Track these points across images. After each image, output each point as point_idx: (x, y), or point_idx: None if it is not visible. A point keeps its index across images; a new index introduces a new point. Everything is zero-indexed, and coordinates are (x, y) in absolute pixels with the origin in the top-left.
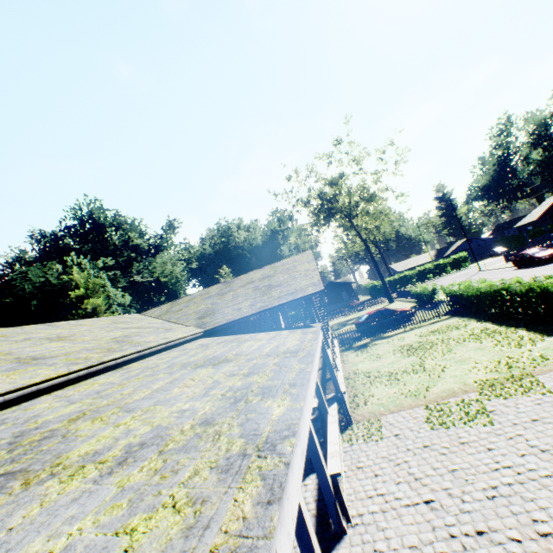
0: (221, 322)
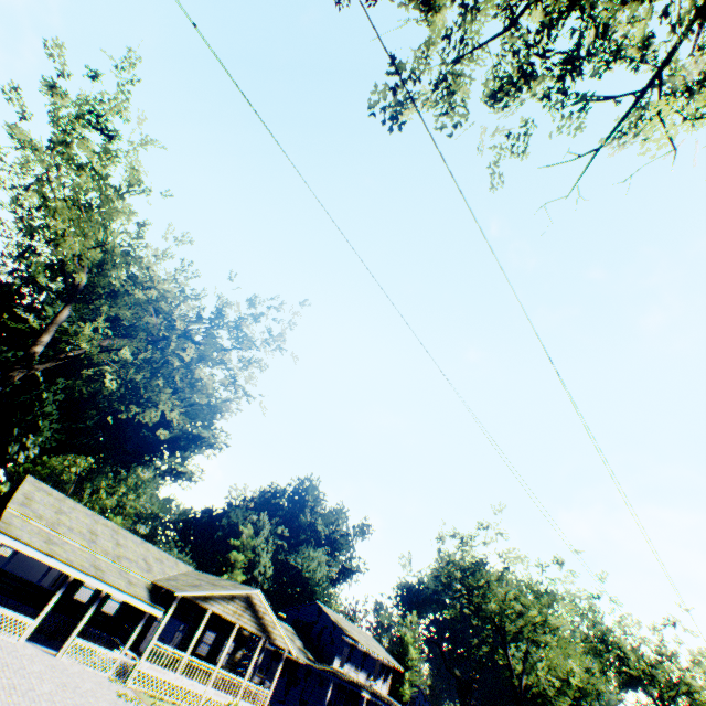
0: (157, 581)
